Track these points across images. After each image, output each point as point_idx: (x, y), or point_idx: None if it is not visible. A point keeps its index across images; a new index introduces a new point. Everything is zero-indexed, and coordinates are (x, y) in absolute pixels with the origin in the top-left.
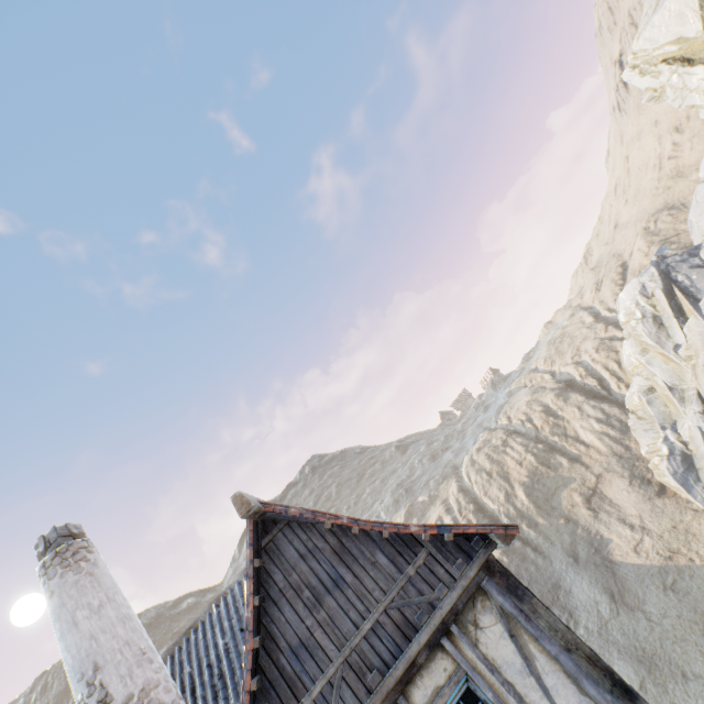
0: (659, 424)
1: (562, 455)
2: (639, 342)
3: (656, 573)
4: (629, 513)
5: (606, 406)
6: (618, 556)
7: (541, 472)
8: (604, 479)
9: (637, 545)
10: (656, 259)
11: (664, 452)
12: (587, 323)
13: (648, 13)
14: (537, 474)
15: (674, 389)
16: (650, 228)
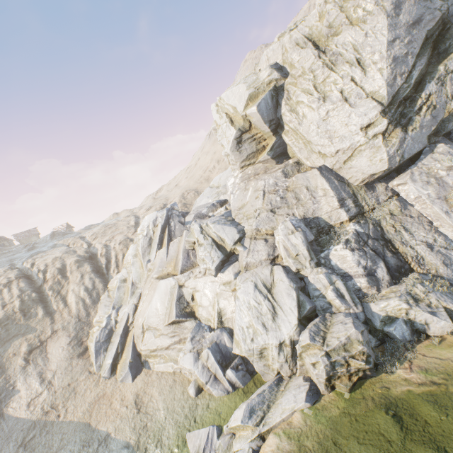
0: (114, 304)
1: (44, 308)
2: (137, 249)
3: (27, 428)
4: (51, 367)
5: (98, 281)
6: (13, 408)
7: (16, 318)
8: (57, 335)
9: (35, 398)
10: (170, 207)
11: (104, 325)
12: (130, 225)
13: (234, 85)
14: (10, 319)
15: (134, 285)
16: (185, 195)
